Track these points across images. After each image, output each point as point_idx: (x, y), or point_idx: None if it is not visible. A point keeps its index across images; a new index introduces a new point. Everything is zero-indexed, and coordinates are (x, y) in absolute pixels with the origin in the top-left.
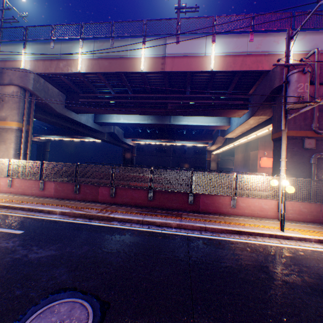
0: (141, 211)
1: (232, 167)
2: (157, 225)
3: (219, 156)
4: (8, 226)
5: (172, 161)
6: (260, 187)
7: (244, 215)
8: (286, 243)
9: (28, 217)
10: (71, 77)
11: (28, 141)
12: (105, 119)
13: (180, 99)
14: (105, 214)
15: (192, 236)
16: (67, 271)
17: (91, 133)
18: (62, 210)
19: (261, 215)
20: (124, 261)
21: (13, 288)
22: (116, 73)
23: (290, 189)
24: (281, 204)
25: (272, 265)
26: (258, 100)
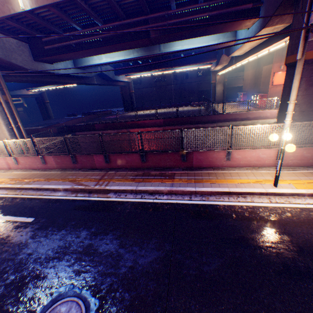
0: (135, 176)
1: (241, 85)
2: (149, 193)
3: (225, 76)
4: (21, 214)
5: (174, 89)
6: (258, 138)
7: (239, 167)
8: (276, 201)
9: (37, 199)
10: (20, 18)
11: (14, 113)
12: (86, 62)
13: (164, 19)
14: (101, 186)
15: (181, 204)
16: (67, 265)
17: (77, 81)
18: (64, 186)
19: (257, 164)
20: (115, 248)
21: (27, 290)
22: (69, 1)
23: (291, 148)
24: (278, 161)
25: (253, 236)
26: (274, 0)
